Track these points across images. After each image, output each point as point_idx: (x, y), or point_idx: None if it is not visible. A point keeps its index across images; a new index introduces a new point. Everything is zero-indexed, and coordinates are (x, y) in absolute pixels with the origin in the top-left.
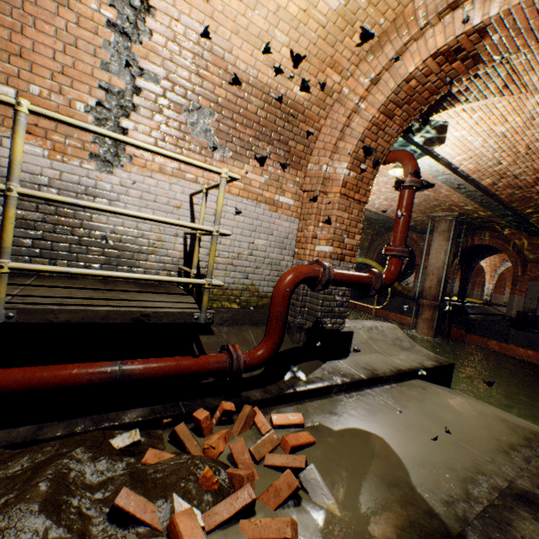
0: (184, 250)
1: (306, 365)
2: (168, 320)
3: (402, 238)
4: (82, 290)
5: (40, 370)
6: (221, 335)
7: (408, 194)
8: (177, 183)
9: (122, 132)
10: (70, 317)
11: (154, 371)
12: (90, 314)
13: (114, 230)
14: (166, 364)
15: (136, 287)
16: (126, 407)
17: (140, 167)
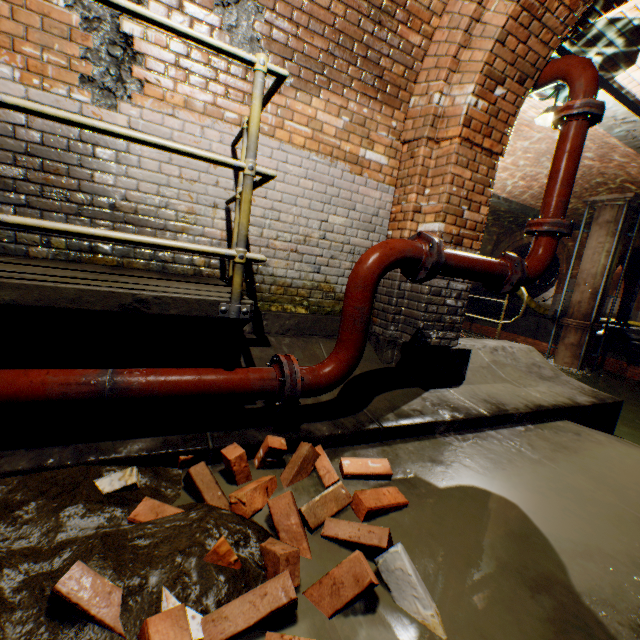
0: (228, 229)
1: (399, 392)
2: (178, 311)
3: (561, 205)
4: (70, 270)
5: None
6: (280, 348)
7: (577, 129)
8: (212, 126)
9: (125, 42)
10: (18, 297)
11: (163, 387)
12: (50, 294)
13: (127, 196)
14: (182, 377)
15: (155, 275)
16: (129, 435)
17: (155, 99)
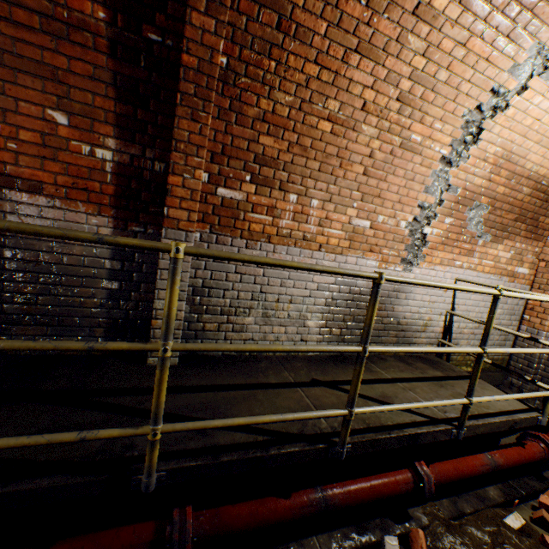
0: (443, 325)
1: None
2: (523, 424)
3: None
4: (426, 382)
5: (457, 463)
6: None
7: None
8: (448, 270)
9: (422, 237)
10: (483, 429)
11: (509, 462)
12: (491, 425)
13: (404, 315)
14: (512, 455)
15: (430, 368)
16: (480, 484)
17: (427, 262)
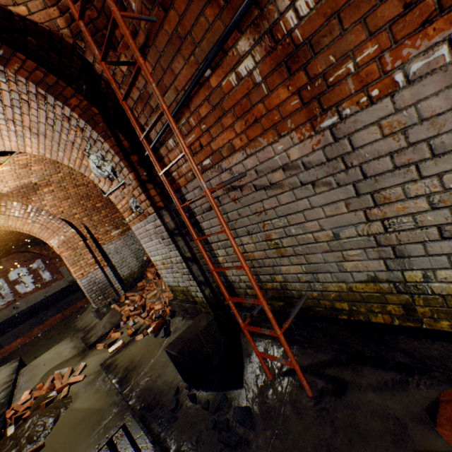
0: None
1: None
2: None
3: None
4: None
5: None
6: None
7: None
8: None
9: None
10: None
11: None
12: None
13: None
14: None
15: None
16: None
17: None
